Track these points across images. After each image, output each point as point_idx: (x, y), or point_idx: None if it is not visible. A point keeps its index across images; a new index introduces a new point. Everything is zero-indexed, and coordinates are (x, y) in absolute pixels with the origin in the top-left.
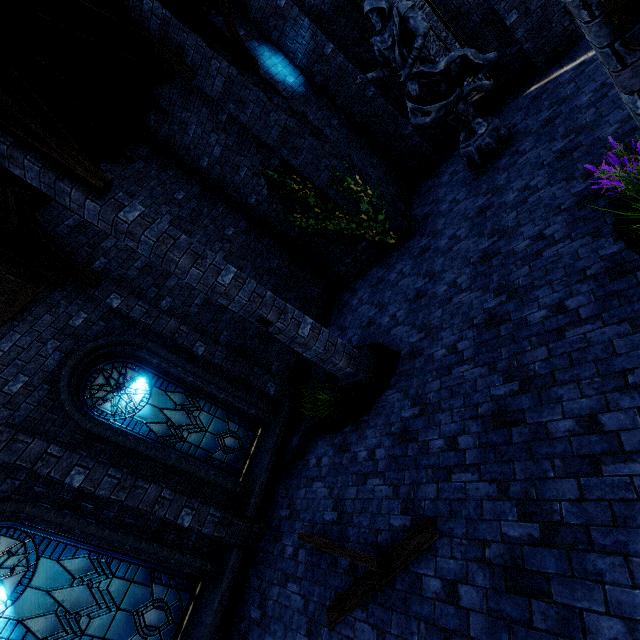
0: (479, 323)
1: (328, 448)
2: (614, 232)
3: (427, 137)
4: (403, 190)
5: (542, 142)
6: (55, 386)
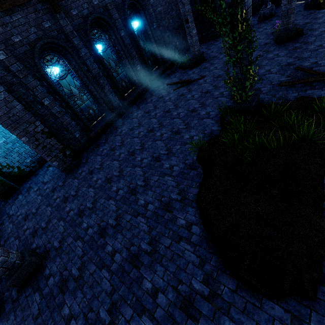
0: None
1: (179, 73)
2: (270, 39)
3: (254, 2)
4: None
5: (278, 19)
6: (123, 2)
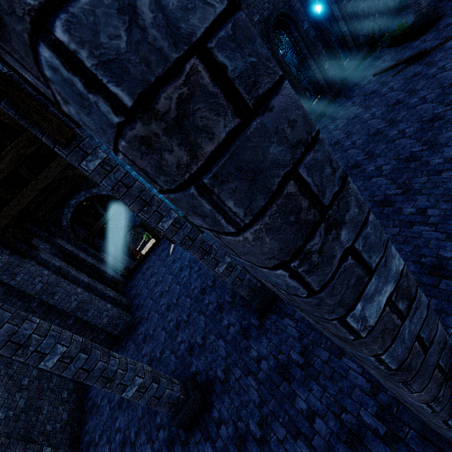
0: None
1: (391, 55)
2: None
3: None
4: None
5: None
6: None
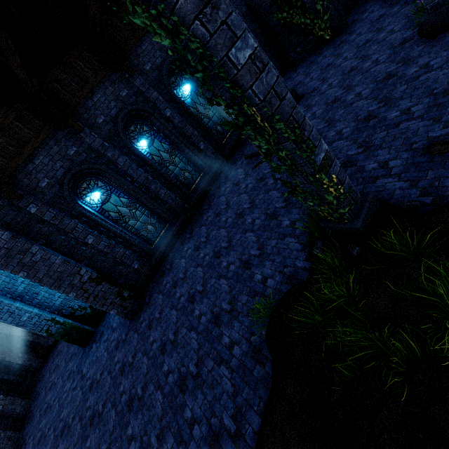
0: (345, 72)
1: None
2: (414, 27)
3: None
4: (348, 1)
5: None
6: (160, 73)
